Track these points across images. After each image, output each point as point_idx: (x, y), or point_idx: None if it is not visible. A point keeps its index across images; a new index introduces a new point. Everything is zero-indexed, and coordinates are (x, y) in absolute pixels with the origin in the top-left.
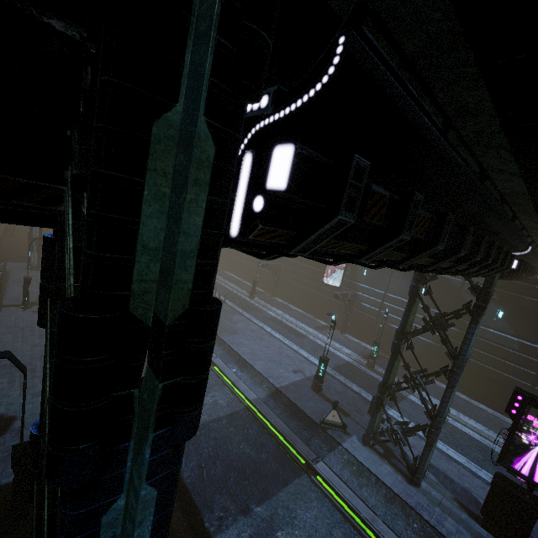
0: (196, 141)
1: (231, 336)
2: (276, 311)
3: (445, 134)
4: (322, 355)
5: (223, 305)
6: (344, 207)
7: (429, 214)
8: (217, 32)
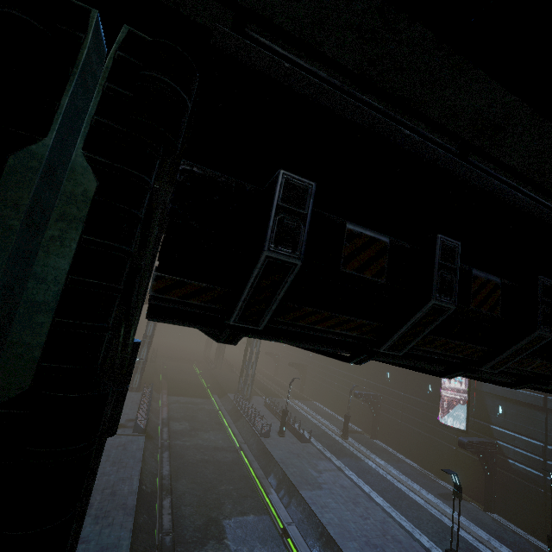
0: (68, 174)
1: (314, 492)
2: (378, 460)
3: (466, 158)
4: (455, 547)
5: (307, 445)
6: (271, 238)
7: (497, 278)
8: (107, 80)
